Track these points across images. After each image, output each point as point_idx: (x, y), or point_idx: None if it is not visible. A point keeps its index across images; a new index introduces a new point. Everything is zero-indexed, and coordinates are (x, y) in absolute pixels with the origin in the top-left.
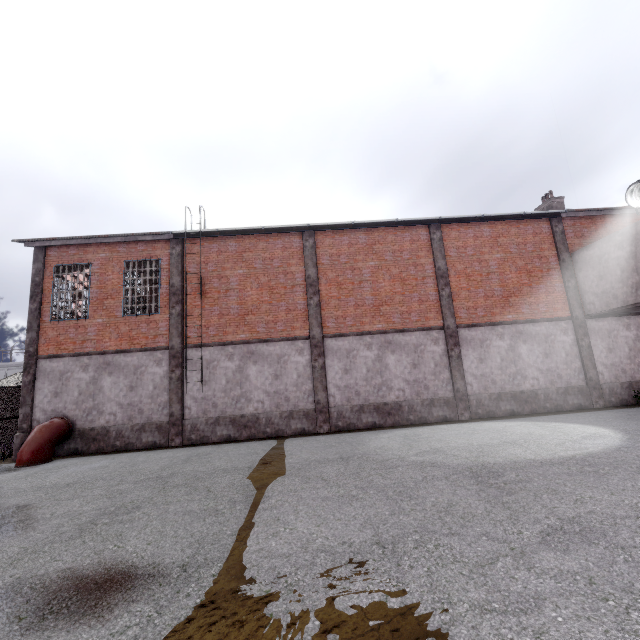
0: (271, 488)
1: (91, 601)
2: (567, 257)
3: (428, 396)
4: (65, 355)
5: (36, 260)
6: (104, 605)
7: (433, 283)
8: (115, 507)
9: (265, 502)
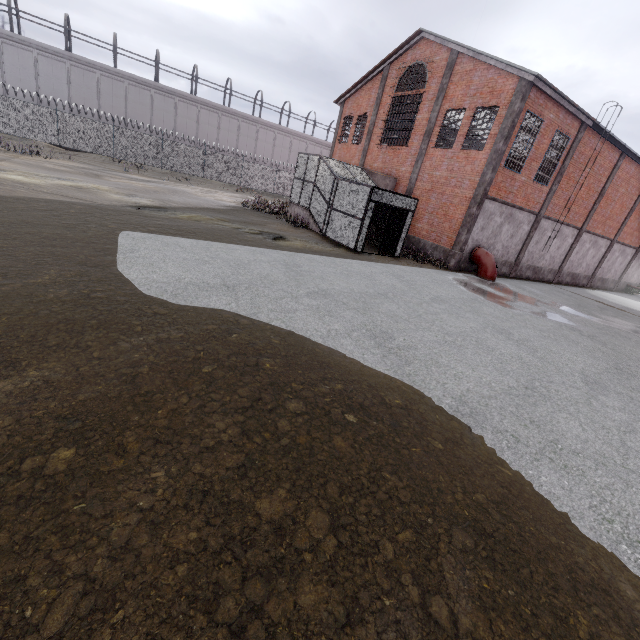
0: None
1: None
2: None
3: (586, 273)
4: (498, 200)
5: (524, 98)
6: None
7: (627, 213)
8: None
9: None
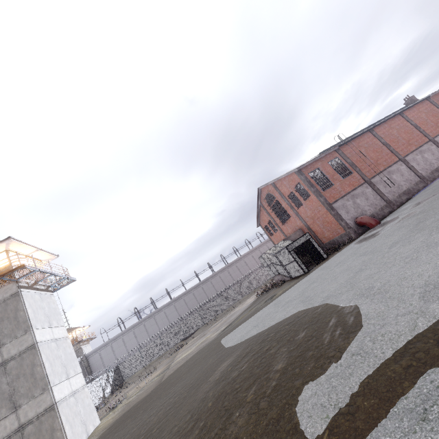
0: None
1: None
2: None
3: None
4: (338, 199)
5: (302, 174)
6: None
7: (415, 129)
8: None
9: None
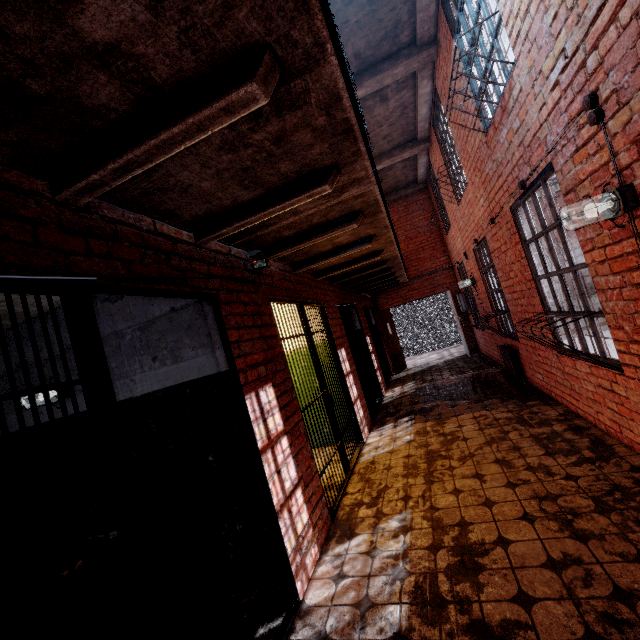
0: None
1: None
2: None
3: None
4: None
5: None
6: None
7: None
8: None
9: None
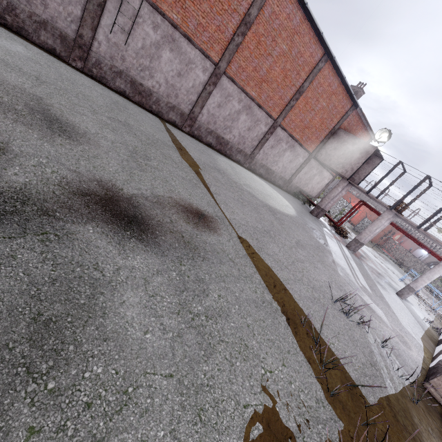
0: (203, 177)
1: (204, 223)
2: (337, 129)
3: (241, 147)
4: None
5: None
6: (211, 227)
7: (293, 92)
8: (131, 147)
9: (210, 188)
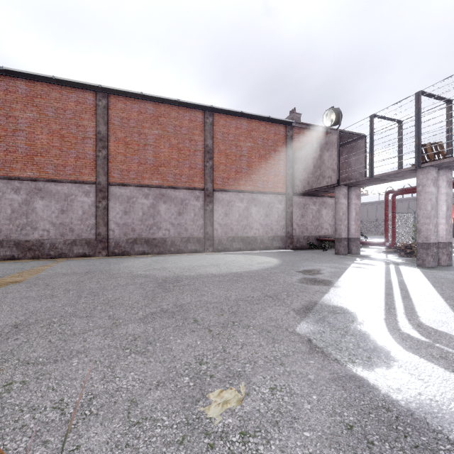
0: None
1: None
2: (291, 154)
3: (186, 235)
4: None
5: None
6: None
7: (202, 156)
8: None
9: None
